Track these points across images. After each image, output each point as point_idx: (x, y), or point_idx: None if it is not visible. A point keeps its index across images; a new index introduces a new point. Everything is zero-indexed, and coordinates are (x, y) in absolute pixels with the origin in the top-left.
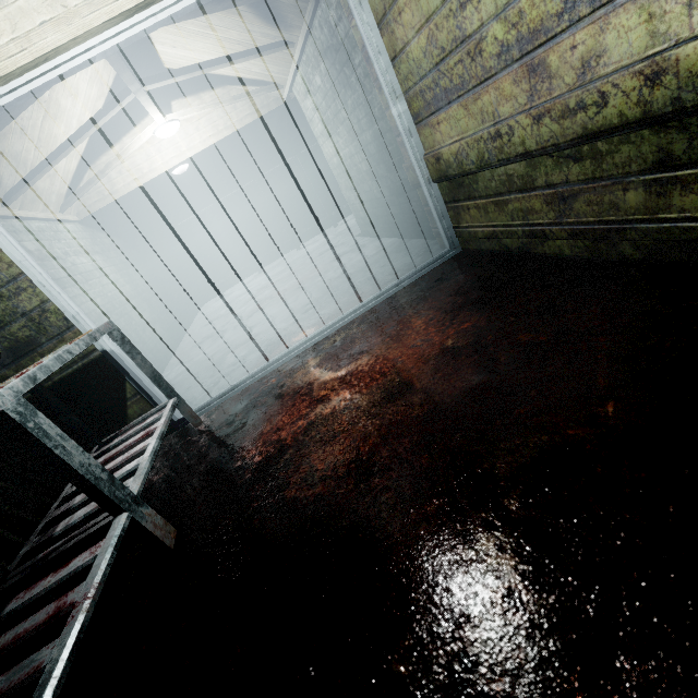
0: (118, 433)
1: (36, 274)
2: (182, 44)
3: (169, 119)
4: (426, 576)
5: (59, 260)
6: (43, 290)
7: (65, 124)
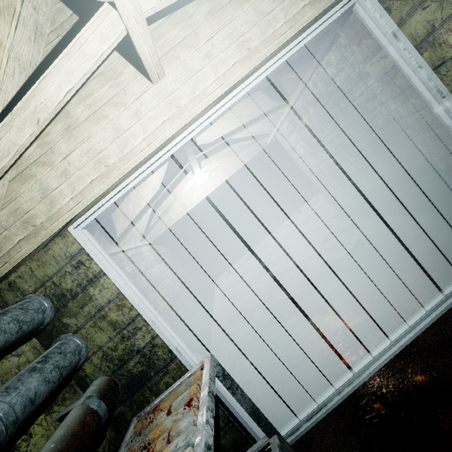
0: None
1: (149, 313)
2: (211, 128)
3: (202, 171)
4: None
5: (143, 274)
6: (153, 328)
7: (147, 189)
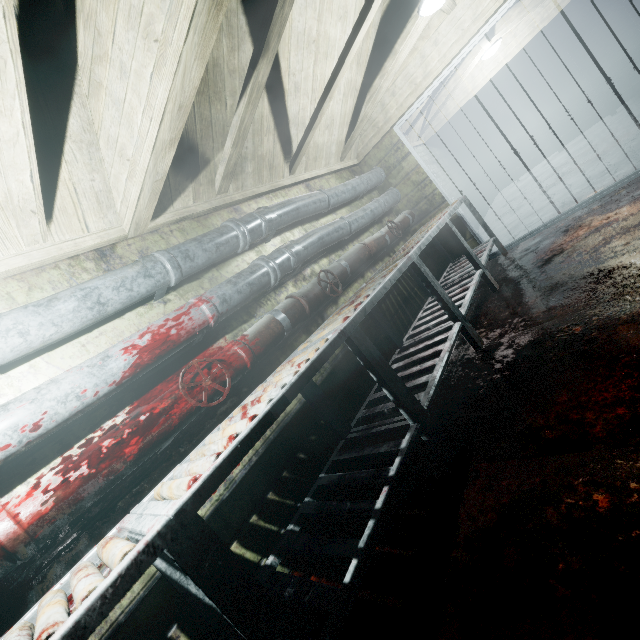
0: (461, 257)
1: (432, 176)
2: None
3: (493, 41)
4: (628, 268)
5: None
6: (434, 184)
7: None
